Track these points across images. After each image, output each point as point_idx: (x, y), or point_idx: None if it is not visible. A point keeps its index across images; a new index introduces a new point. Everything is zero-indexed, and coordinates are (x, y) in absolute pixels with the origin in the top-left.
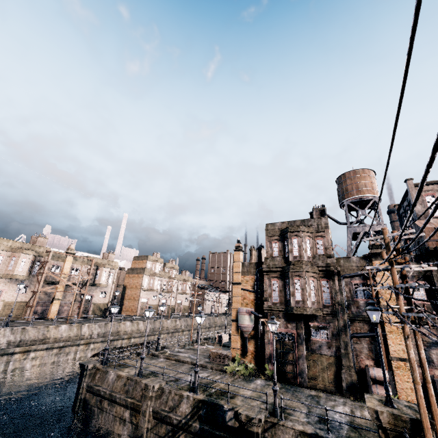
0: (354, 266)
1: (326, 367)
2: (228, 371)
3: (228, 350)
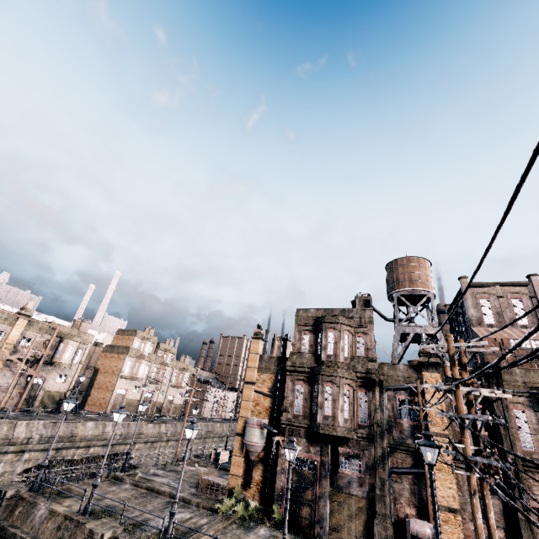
0: (400, 376)
1: (355, 513)
2: (221, 512)
3: (225, 476)
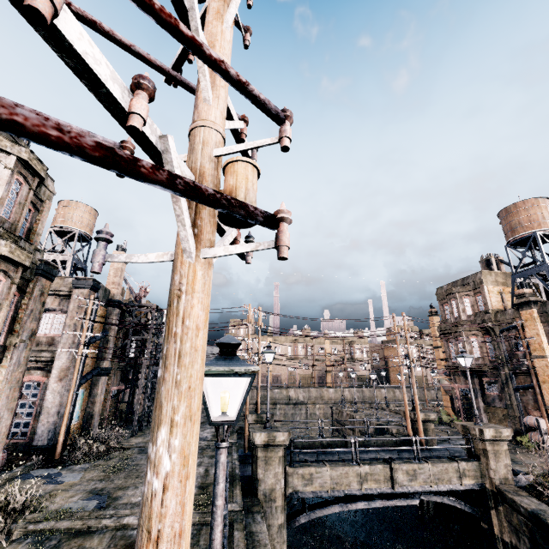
0: (507, 319)
1: (501, 418)
2: None
3: None
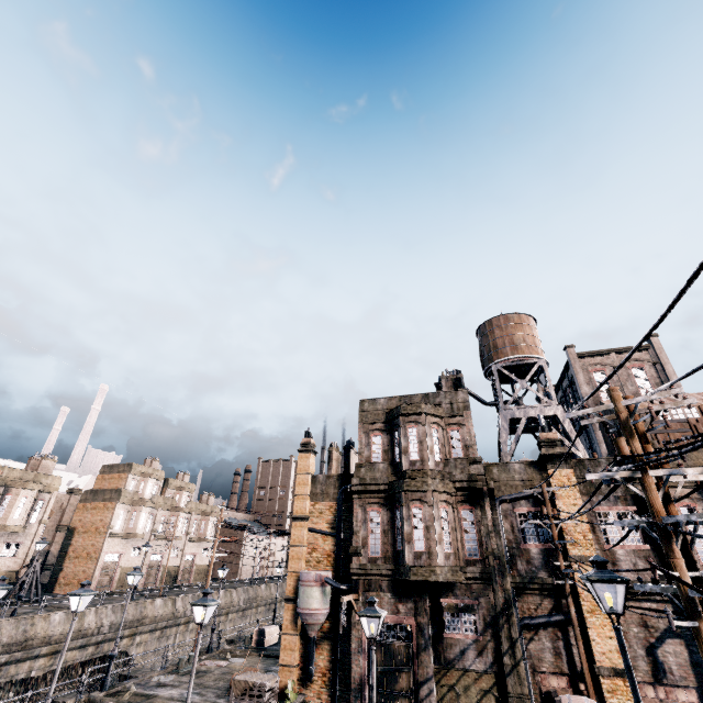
0: (517, 480)
1: (476, 700)
2: None
3: (274, 667)
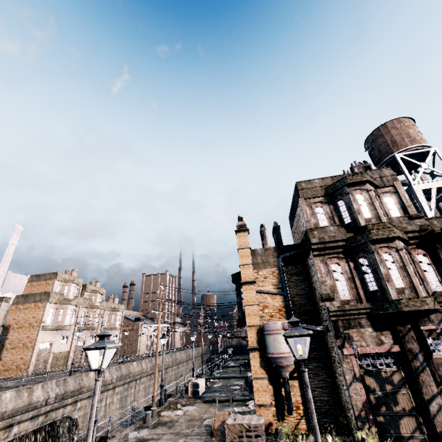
0: None
1: None
2: None
3: (226, 409)
